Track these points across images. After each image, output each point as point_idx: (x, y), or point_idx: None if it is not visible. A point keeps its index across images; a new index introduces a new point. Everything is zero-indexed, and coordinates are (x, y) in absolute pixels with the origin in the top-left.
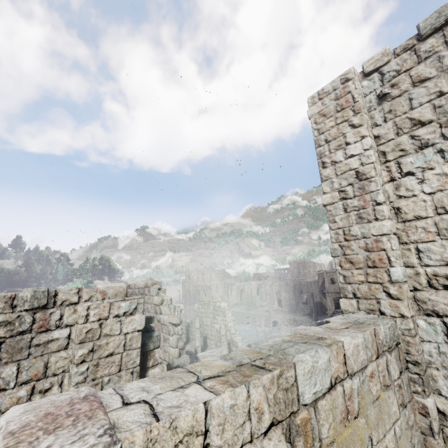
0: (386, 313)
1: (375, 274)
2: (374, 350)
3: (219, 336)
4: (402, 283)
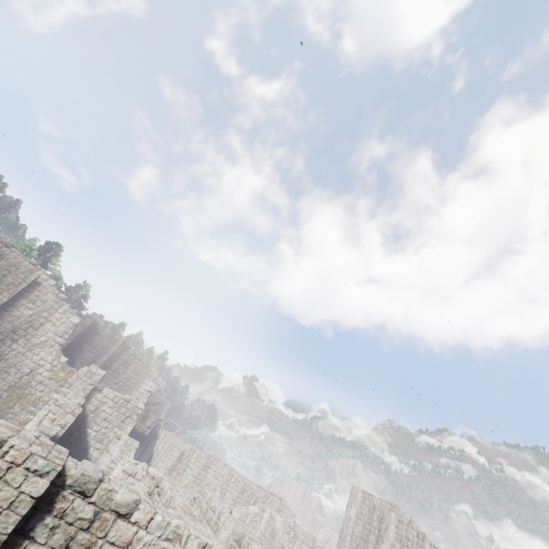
0: None
1: (343, 542)
2: None
3: None
4: (345, 547)
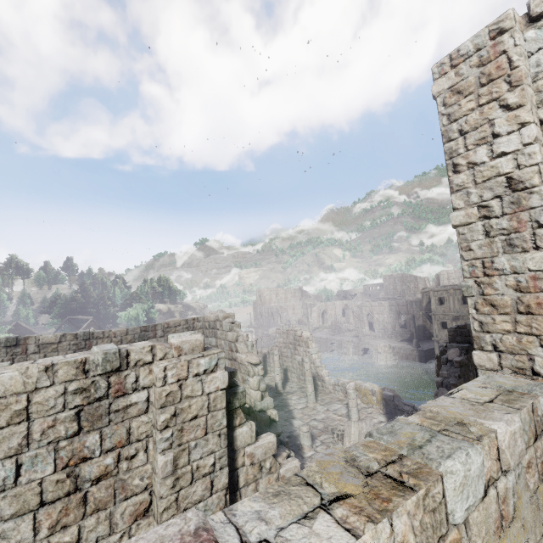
0: (541, 374)
1: (529, 322)
2: (532, 431)
3: (302, 369)
4: None
